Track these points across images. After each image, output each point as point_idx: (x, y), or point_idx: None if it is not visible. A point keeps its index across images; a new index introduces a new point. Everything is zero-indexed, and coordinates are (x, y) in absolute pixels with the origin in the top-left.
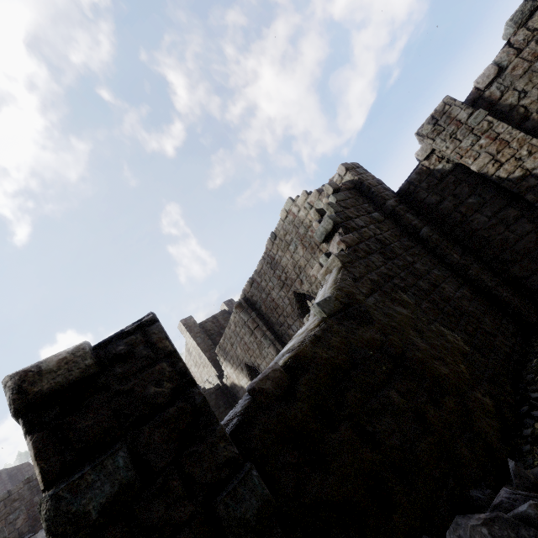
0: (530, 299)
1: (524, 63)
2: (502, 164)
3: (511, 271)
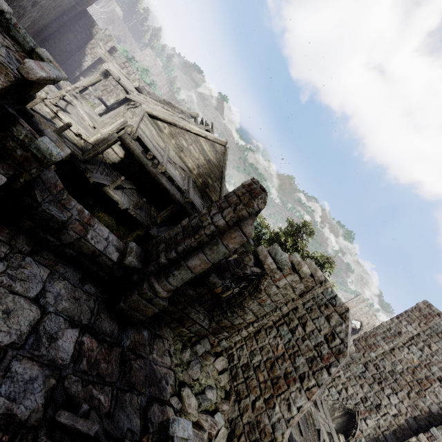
0: (40, 42)
1: (120, 64)
2: (90, 50)
3: (51, 40)
